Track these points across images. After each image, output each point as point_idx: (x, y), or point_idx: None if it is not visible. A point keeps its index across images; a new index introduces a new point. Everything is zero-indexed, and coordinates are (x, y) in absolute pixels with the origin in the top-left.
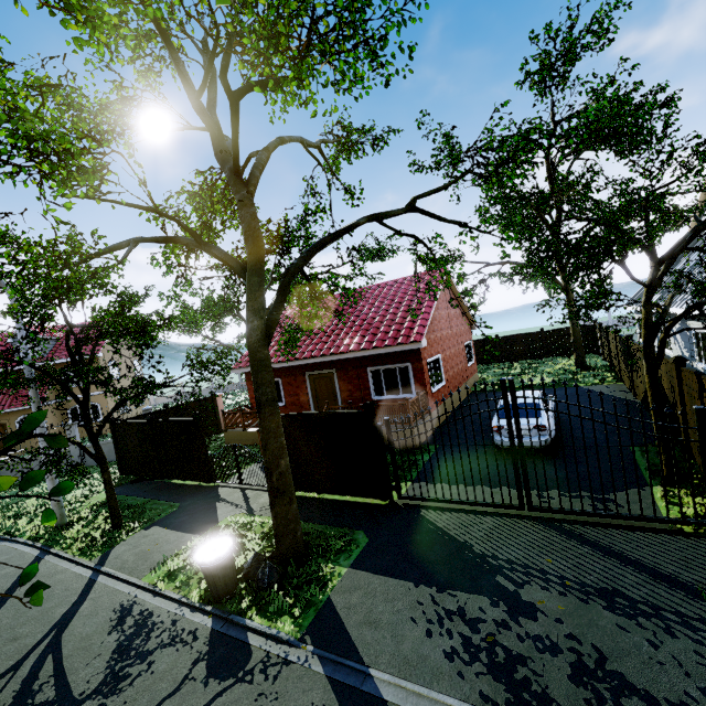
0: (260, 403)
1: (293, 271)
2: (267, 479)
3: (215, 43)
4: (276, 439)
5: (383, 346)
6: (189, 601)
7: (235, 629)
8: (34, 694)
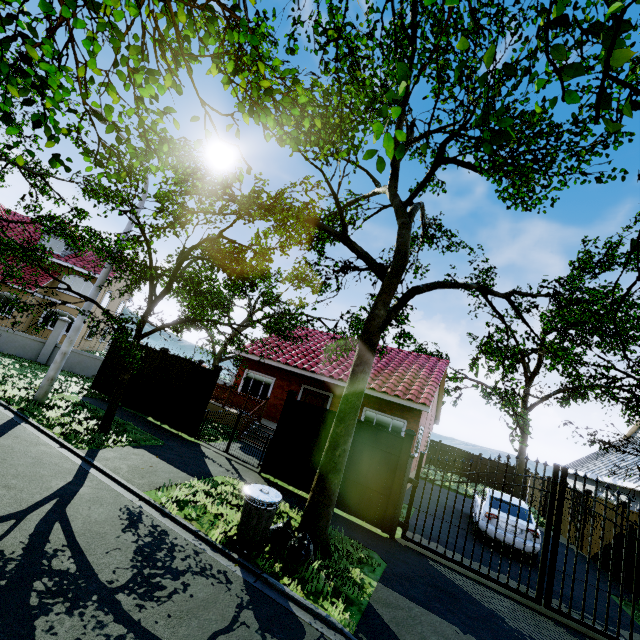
0: (357, 377)
1: (417, 292)
2: (329, 450)
3: (453, 125)
4: (354, 416)
5: (392, 395)
6: (208, 538)
7: (272, 591)
8: (49, 556)
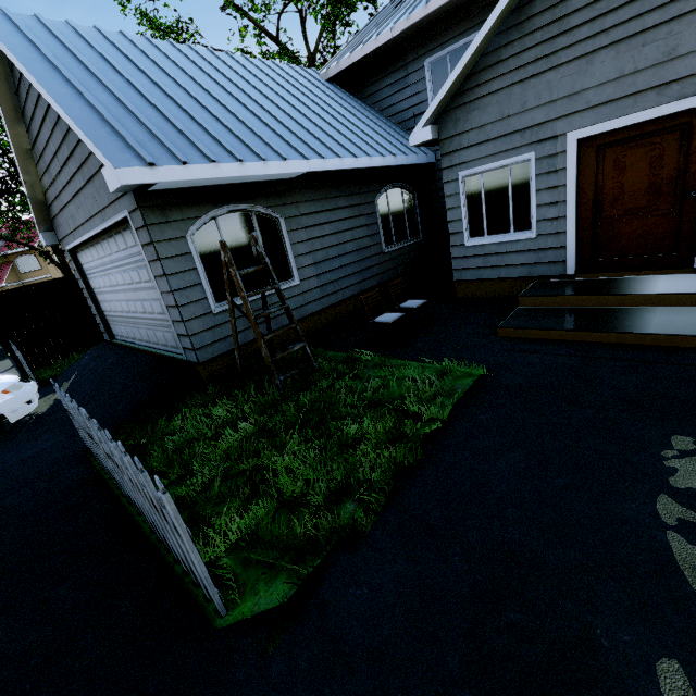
0: None
1: None
2: None
3: None
4: None
5: None
6: None
7: None
8: None
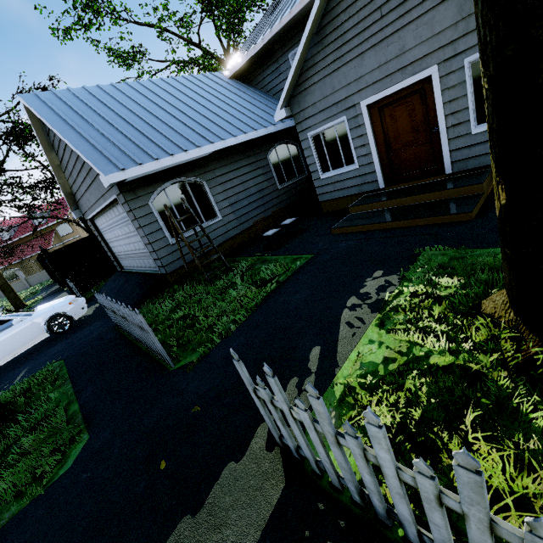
0: None
1: None
2: None
3: None
4: None
5: None
6: None
7: None
8: None
